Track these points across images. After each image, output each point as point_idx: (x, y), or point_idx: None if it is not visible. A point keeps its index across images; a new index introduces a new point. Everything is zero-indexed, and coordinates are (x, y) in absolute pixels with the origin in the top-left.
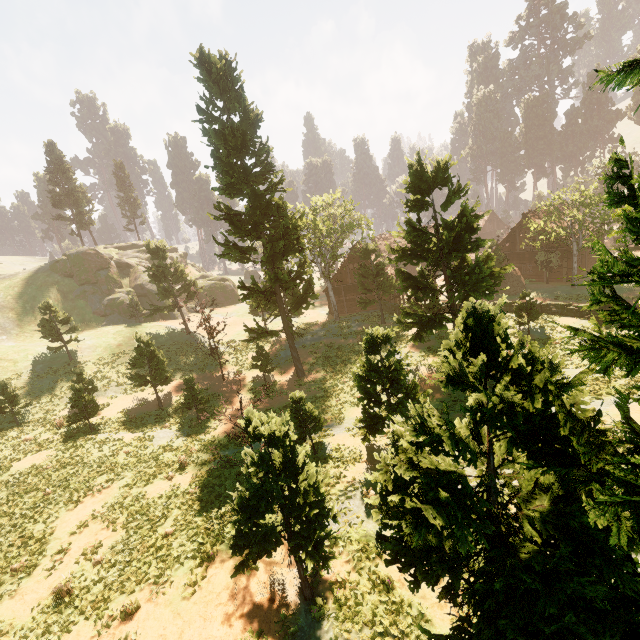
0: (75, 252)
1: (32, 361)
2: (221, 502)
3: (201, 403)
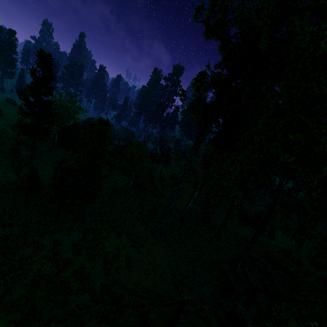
0: None
1: None
2: None
3: None
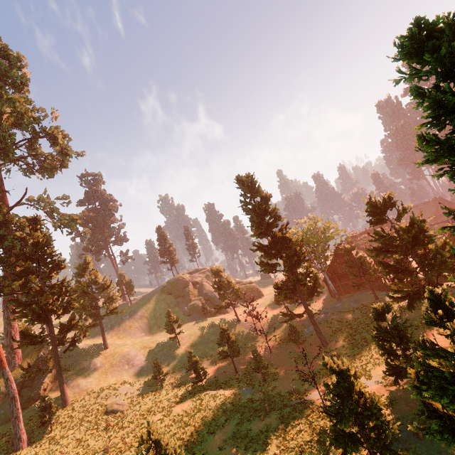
0: (173, 280)
1: (161, 347)
2: (303, 435)
3: (263, 368)
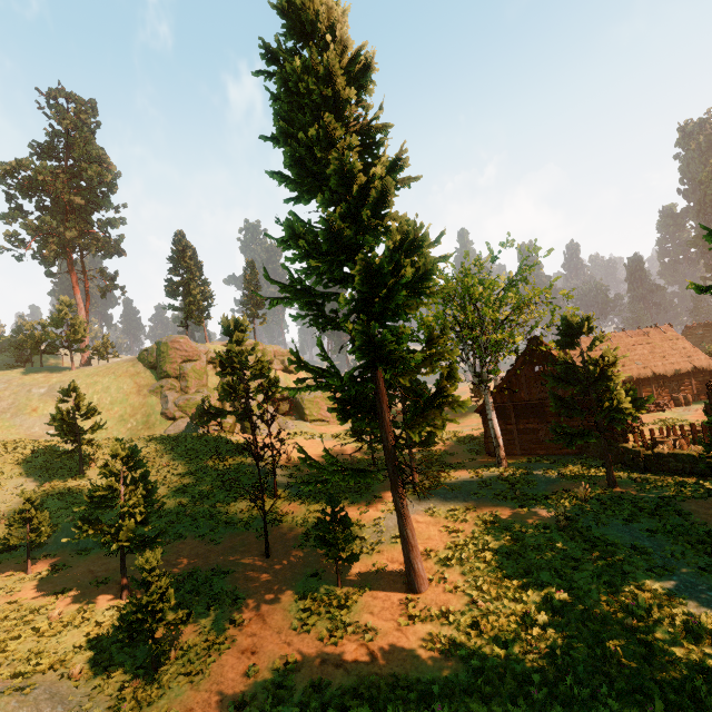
0: (164, 339)
1: (35, 467)
2: None
3: (169, 623)
